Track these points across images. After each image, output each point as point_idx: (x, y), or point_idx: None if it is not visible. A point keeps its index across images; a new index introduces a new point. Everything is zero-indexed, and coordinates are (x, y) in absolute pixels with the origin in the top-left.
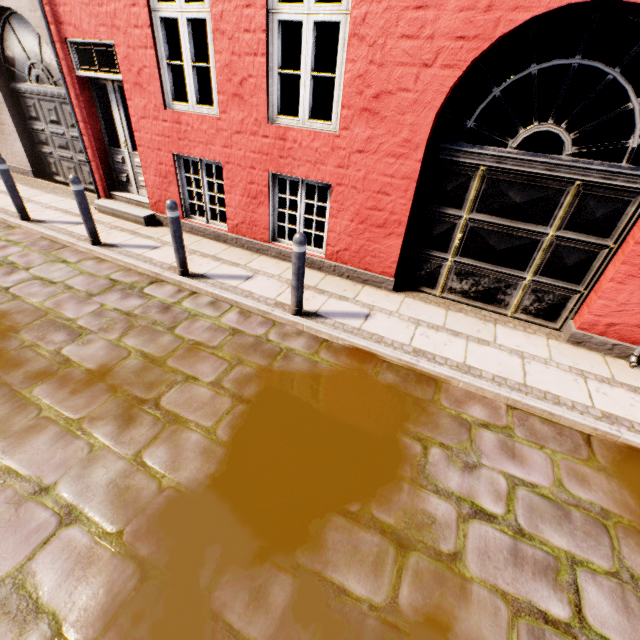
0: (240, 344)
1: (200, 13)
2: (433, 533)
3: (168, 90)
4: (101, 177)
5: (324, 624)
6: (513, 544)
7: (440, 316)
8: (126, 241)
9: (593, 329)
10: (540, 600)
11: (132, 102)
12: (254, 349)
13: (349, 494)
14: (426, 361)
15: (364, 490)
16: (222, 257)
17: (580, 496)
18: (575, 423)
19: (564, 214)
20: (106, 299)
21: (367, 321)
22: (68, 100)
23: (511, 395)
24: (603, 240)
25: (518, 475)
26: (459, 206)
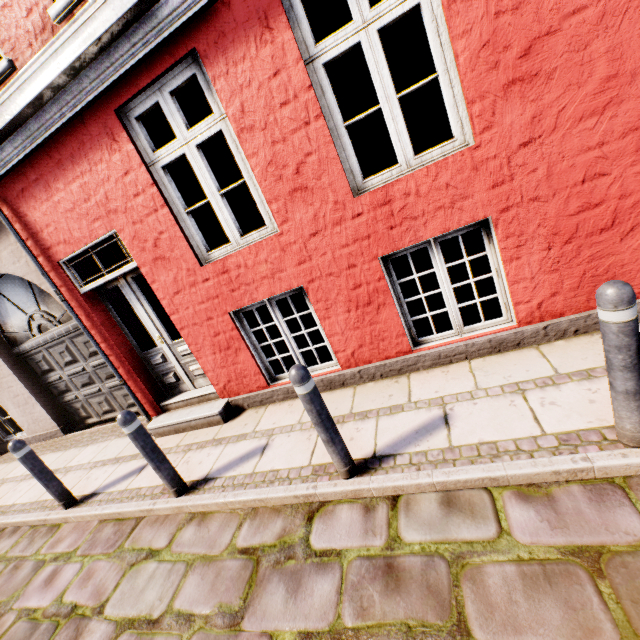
0: None
1: (211, 128)
2: None
3: (197, 243)
4: (144, 393)
5: None
6: None
7: None
8: (217, 461)
9: None
10: None
11: (157, 283)
12: None
13: None
14: None
15: None
16: (364, 408)
17: None
18: None
19: None
20: (266, 613)
21: None
22: (80, 326)
23: None
24: None
25: None
26: None
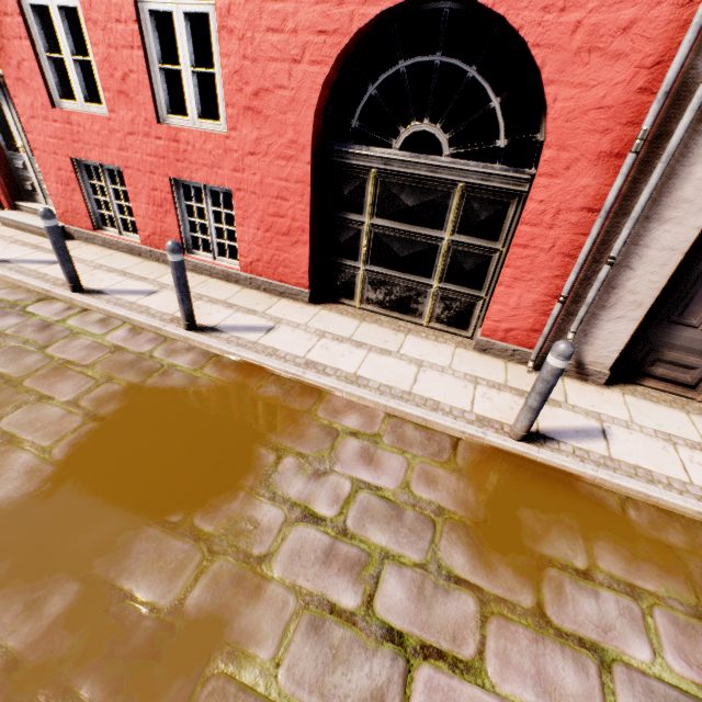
0: (117, 362)
1: (70, 0)
2: (251, 538)
3: (54, 86)
4: (2, 185)
5: (95, 628)
6: (331, 544)
7: (351, 328)
8: (23, 256)
9: (495, 335)
10: (335, 593)
11: (18, 100)
12: (131, 366)
13: (176, 505)
14: (313, 372)
15: (194, 501)
16: (131, 272)
17: (422, 496)
18: (446, 428)
19: (455, 217)
20: None
21: (268, 334)
22: None
23: (389, 403)
24: (493, 244)
25: (367, 479)
26: (360, 211)
